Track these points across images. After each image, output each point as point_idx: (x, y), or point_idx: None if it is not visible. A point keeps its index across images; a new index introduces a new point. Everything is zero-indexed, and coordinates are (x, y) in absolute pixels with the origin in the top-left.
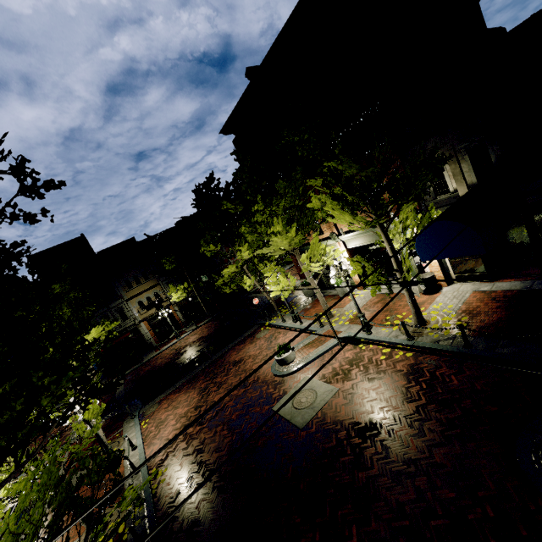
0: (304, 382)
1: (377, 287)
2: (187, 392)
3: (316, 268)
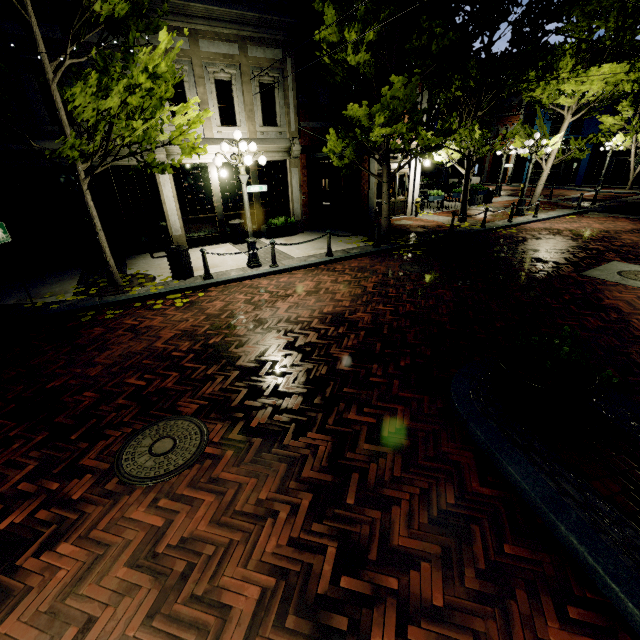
0: None
1: None
2: (633, 224)
3: None
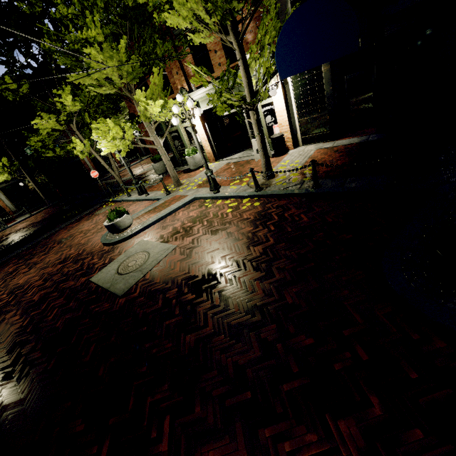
0: (137, 246)
1: (226, 108)
2: None
3: (155, 109)
